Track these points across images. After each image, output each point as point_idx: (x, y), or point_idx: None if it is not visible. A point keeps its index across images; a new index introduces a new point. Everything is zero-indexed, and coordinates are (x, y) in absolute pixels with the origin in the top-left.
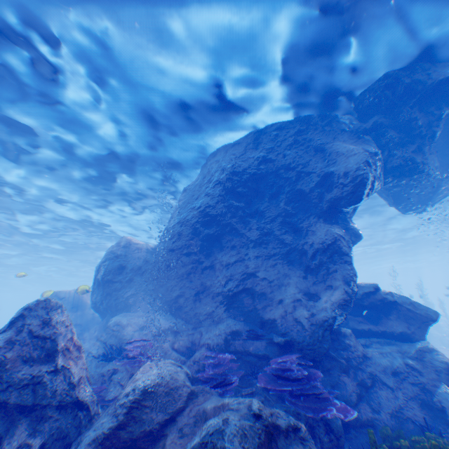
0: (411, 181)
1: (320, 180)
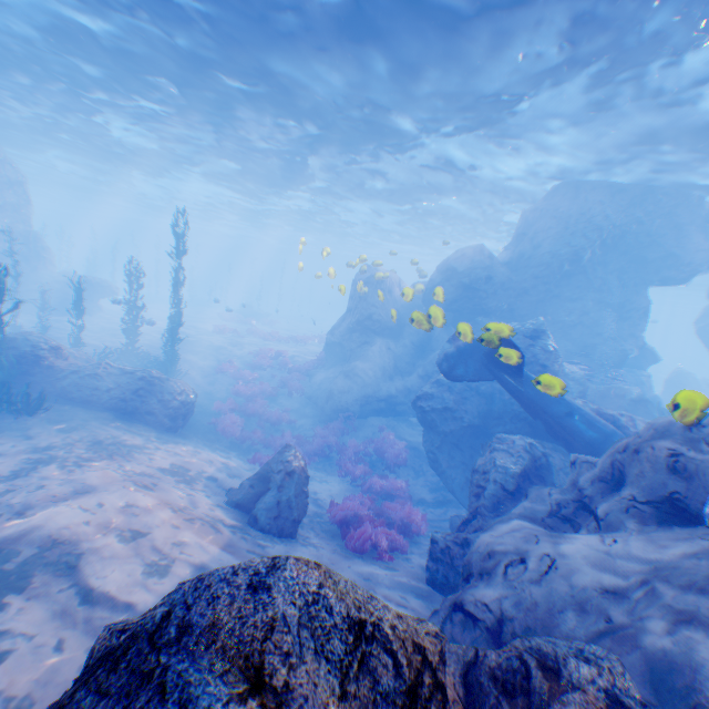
0: None
1: (663, 257)
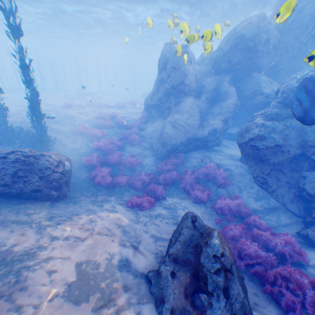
0: None
1: None
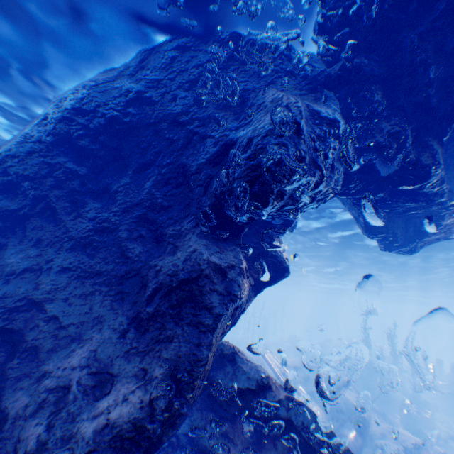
0: (396, 197)
1: (218, 153)
